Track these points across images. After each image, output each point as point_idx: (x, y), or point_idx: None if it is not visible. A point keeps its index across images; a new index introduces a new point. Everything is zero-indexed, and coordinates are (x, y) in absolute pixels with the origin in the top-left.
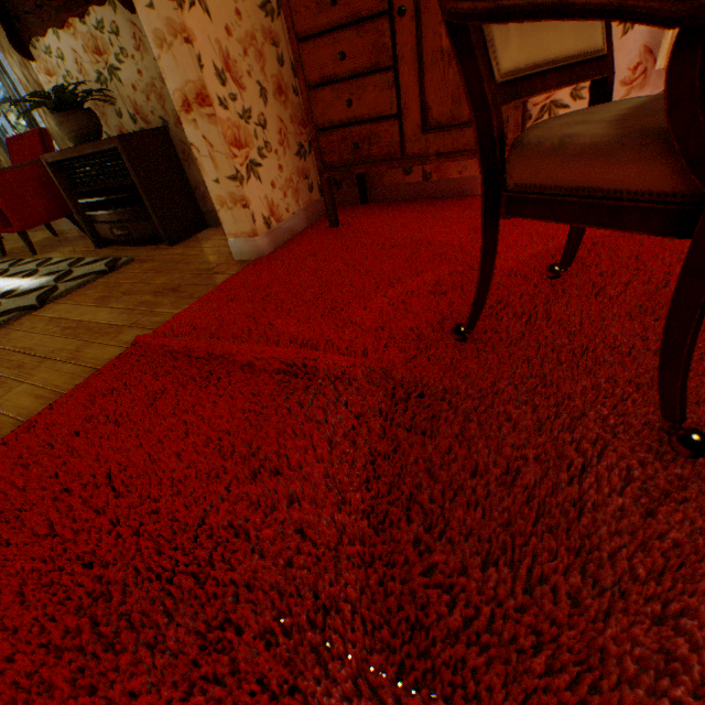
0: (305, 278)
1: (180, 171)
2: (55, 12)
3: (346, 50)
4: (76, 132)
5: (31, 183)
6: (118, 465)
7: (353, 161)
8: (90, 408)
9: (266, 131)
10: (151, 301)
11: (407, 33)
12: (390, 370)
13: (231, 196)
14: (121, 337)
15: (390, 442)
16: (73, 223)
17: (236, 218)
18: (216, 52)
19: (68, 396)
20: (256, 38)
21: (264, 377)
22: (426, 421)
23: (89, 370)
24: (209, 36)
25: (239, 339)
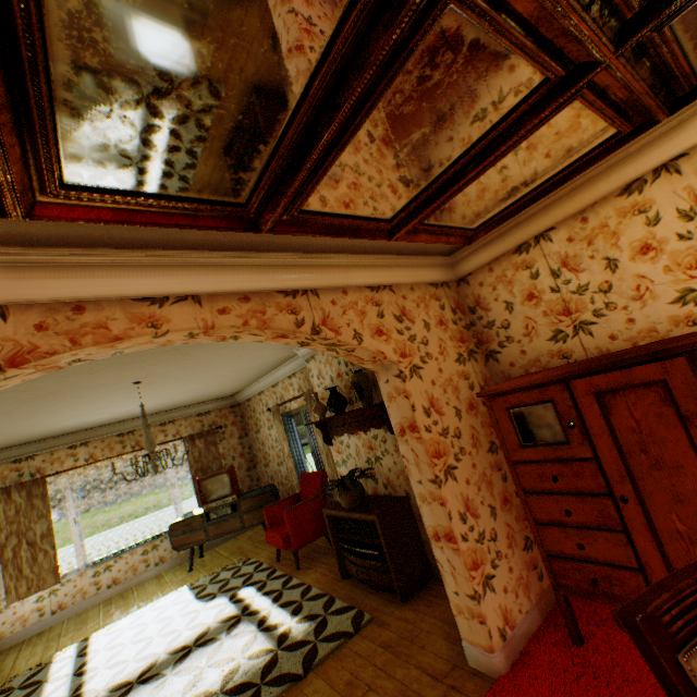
0: None
1: (414, 528)
2: (351, 427)
3: (569, 506)
4: (349, 502)
5: (309, 512)
6: None
7: (590, 589)
8: None
9: (495, 540)
10: None
11: (631, 510)
12: None
13: (468, 608)
14: None
15: None
16: (326, 537)
17: (471, 627)
18: (459, 500)
19: None
20: (485, 472)
21: None
22: None
23: None
24: (455, 493)
25: None
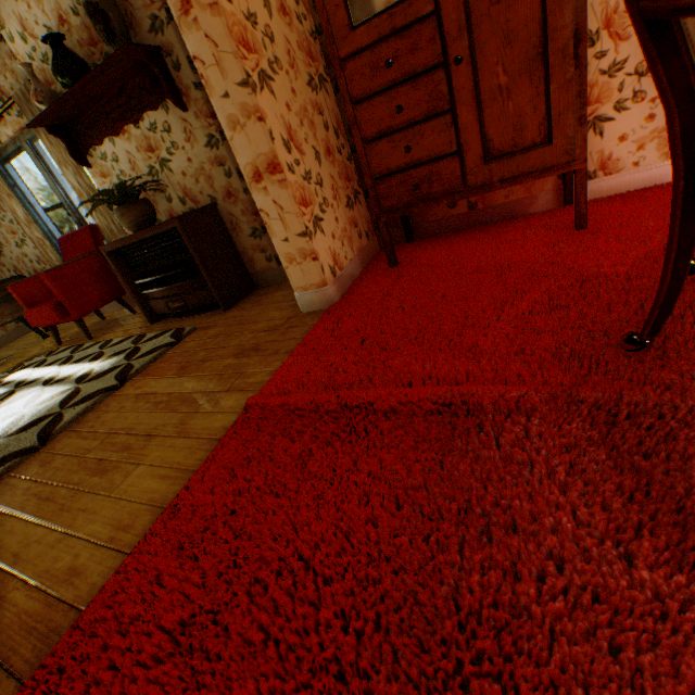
0: (394, 316)
1: (228, 240)
2: (112, 123)
3: (402, 103)
4: (135, 220)
5: (85, 274)
6: (305, 543)
7: (412, 201)
8: (232, 481)
9: (322, 189)
10: (235, 363)
11: (463, 78)
12: (575, 393)
13: (301, 252)
14: (223, 403)
15: (633, 473)
16: (121, 304)
17: (305, 272)
18: (281, 125)
19: (199, 471)
20: (307, 110)
21: (419, 421)
22: (660, 443)
23: (206, 441)
24: (276, 113)
25: (360, 387)
